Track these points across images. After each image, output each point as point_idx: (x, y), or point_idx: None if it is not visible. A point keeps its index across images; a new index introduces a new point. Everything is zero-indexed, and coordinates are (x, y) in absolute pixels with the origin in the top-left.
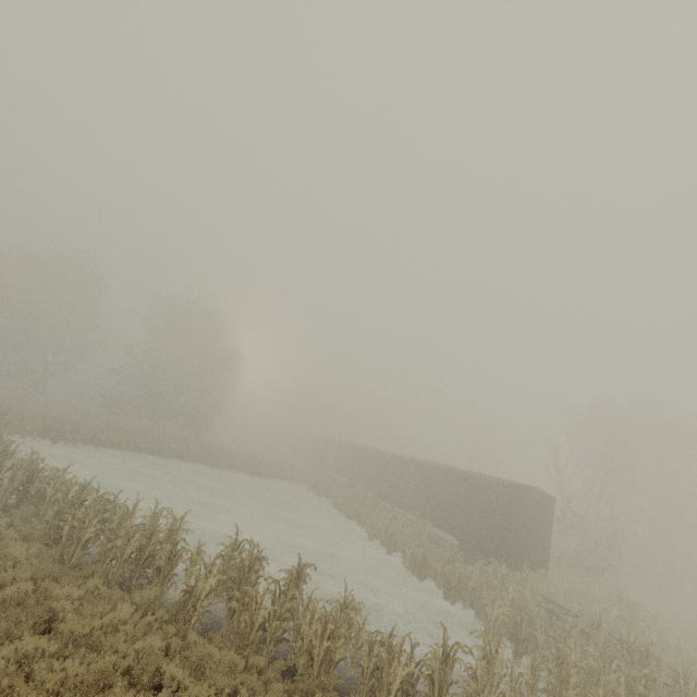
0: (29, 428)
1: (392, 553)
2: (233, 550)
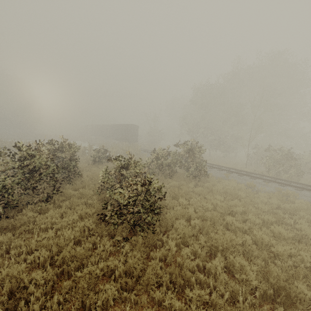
0: None
1: None
2: None
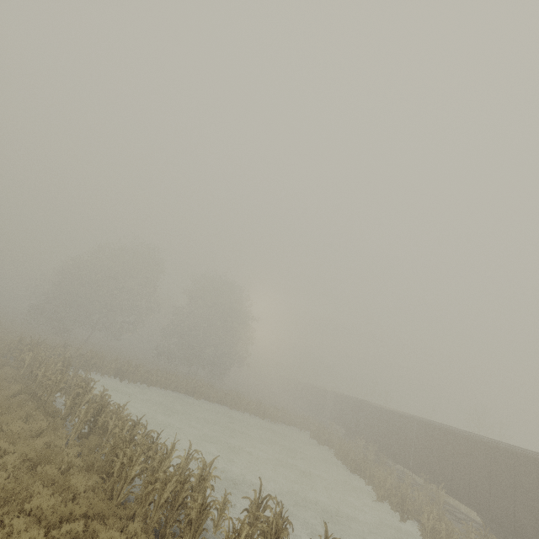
0: (107, 369)
1: (406, 521)
2: (257, 506)
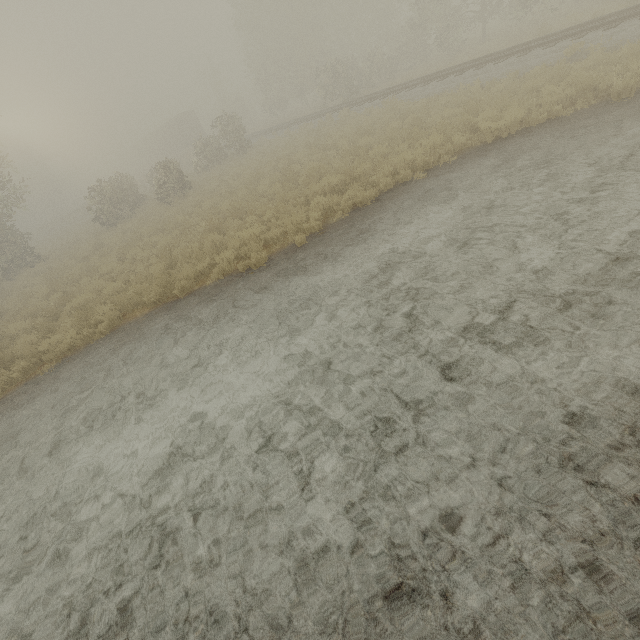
0: None
1: None
2: None
